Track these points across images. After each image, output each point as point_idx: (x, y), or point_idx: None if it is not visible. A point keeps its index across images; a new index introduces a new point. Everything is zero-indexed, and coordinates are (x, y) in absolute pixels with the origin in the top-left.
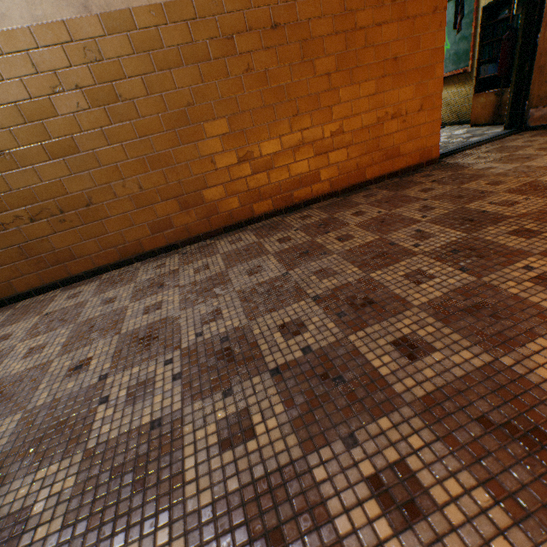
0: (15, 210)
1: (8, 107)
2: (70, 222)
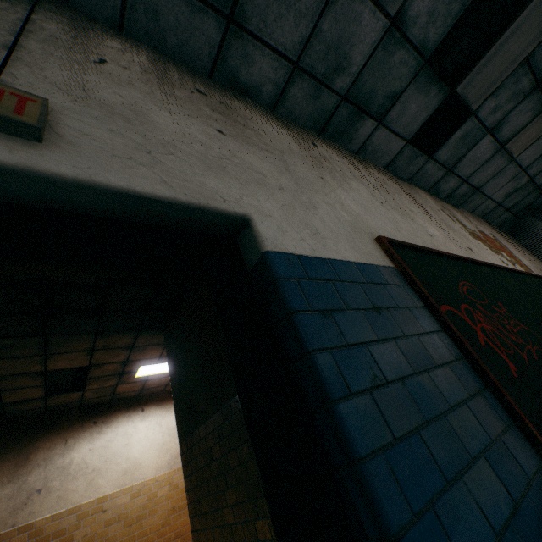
0: (170, 534)
1: (182, 488)
2: (186, 539)
